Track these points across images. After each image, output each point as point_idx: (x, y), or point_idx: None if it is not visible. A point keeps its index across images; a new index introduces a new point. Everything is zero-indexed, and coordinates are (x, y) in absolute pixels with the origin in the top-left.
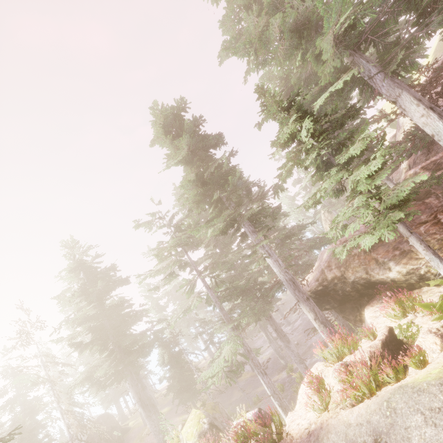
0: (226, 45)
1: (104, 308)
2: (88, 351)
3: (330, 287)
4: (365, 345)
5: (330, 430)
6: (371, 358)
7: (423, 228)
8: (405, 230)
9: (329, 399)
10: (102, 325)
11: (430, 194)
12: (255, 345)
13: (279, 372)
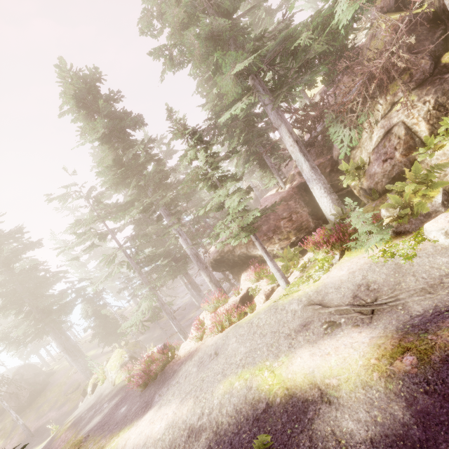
0: (147, 13)
1: (13, 271)
2: (0, 315)
3: (225, 257)
4: (232, 300)
5: (199, 350)
6: (231, 308)
7: (283, 222)
8: (254, 238)
9: (204, 333)
10: (13, 290)
11: (293, 198)
12: (177, 291)
13: (194, 312)
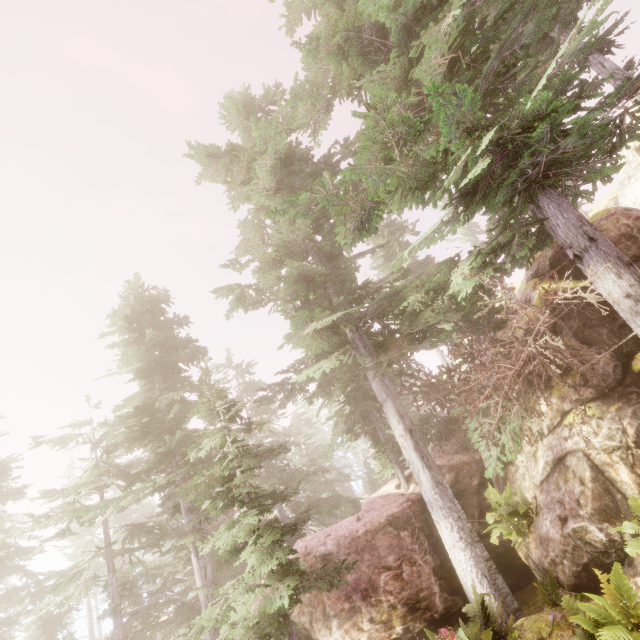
0: (246, 243)
1: None
2: None
3: None
4: None
5: None
6: None
7: (385, 577)
8: None
9: None
10: None
11: (409, 525)
12: None
13: None
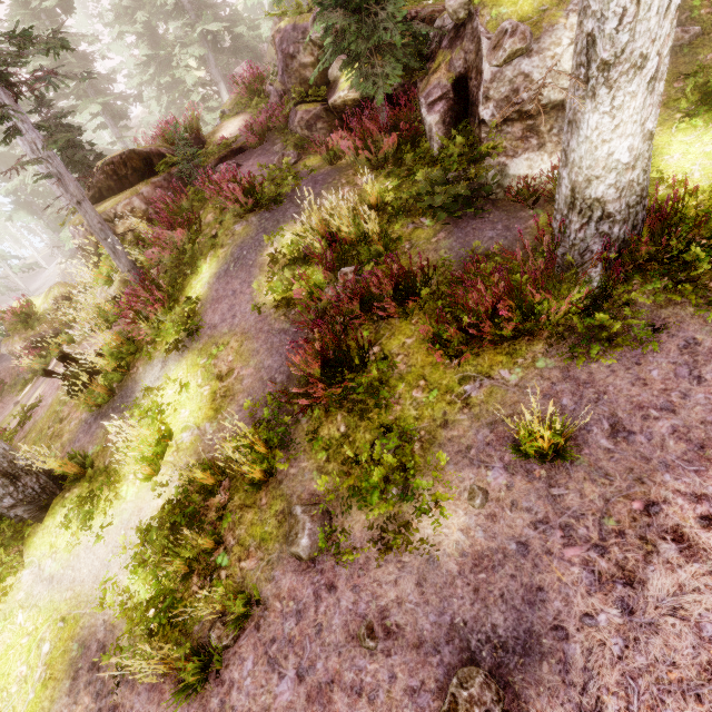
0: None
1: None
2: None
3: None
4: None
5: None
6: None
7: None
8: None
9: None
10: None
11: None
12: None
13: None
